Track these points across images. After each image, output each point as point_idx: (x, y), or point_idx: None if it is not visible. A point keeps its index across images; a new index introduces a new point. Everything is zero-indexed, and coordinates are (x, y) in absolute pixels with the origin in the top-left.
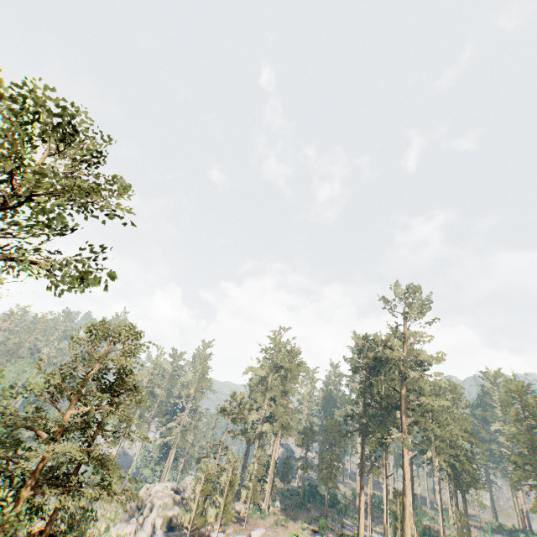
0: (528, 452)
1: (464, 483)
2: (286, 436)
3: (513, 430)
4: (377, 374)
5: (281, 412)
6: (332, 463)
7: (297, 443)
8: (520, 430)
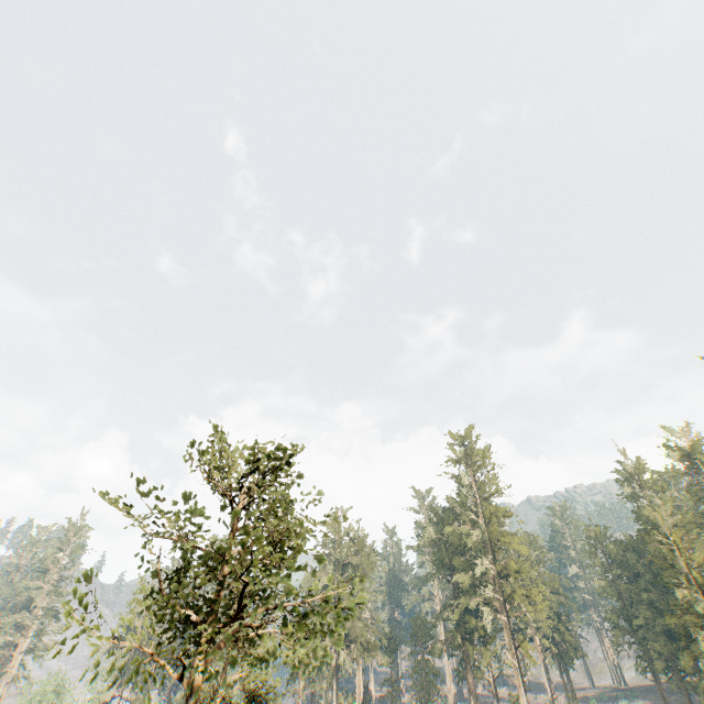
0: (620, 605)
1: (568, 658)
2: (369, 659)
3: (603, 583)
4: (463, 551)
5: (360, 628)
6: (428, 678)
7: (383, 665)
8: (609, 582)
